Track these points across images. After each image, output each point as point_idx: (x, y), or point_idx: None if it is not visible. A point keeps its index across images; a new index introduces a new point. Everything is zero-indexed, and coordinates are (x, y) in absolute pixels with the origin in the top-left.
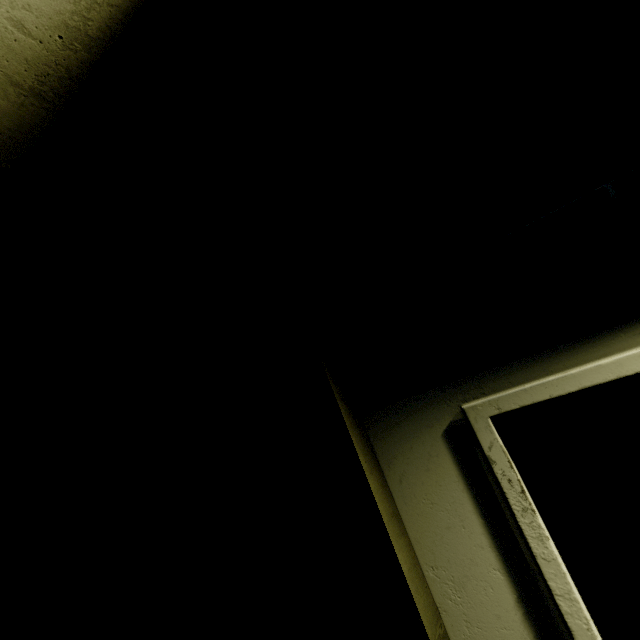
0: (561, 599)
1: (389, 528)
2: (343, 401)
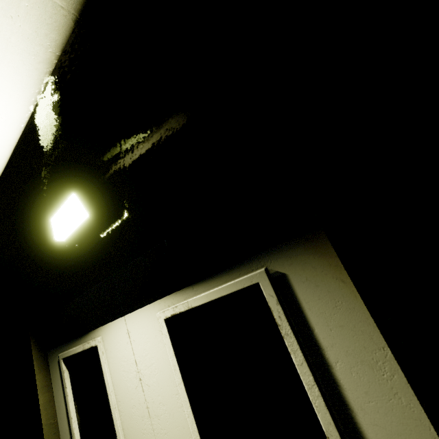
0: (69, 412)
1: (40, 390)
2: (37, 349)
